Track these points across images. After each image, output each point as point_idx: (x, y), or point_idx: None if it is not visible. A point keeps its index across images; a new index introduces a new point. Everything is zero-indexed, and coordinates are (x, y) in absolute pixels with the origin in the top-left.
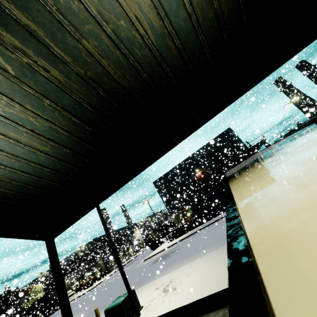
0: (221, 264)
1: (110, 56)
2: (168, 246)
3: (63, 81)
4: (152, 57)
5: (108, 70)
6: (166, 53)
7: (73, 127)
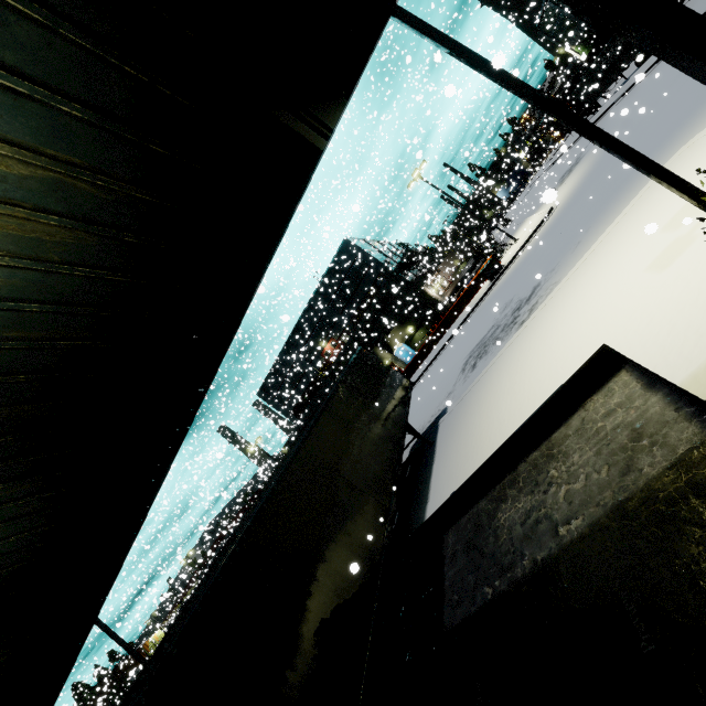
0: None
1: None
2: None
3: None
4: None
5: None
6: None
7: None
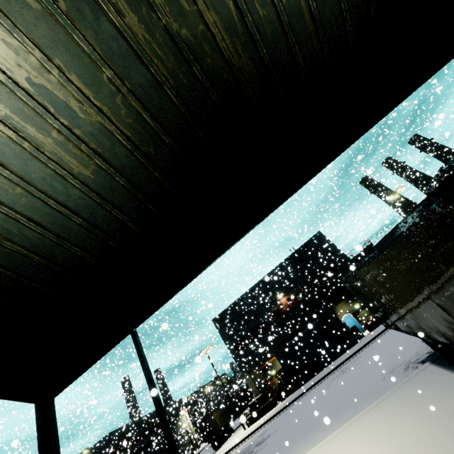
0: (377, 441)
1: (220, 8)
2: (246, 435)
3: (141, 38)
4: (278, 23)
5: (213, 32)
6: (296, 20)
7: (140, 132)
